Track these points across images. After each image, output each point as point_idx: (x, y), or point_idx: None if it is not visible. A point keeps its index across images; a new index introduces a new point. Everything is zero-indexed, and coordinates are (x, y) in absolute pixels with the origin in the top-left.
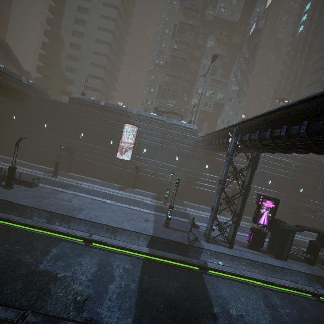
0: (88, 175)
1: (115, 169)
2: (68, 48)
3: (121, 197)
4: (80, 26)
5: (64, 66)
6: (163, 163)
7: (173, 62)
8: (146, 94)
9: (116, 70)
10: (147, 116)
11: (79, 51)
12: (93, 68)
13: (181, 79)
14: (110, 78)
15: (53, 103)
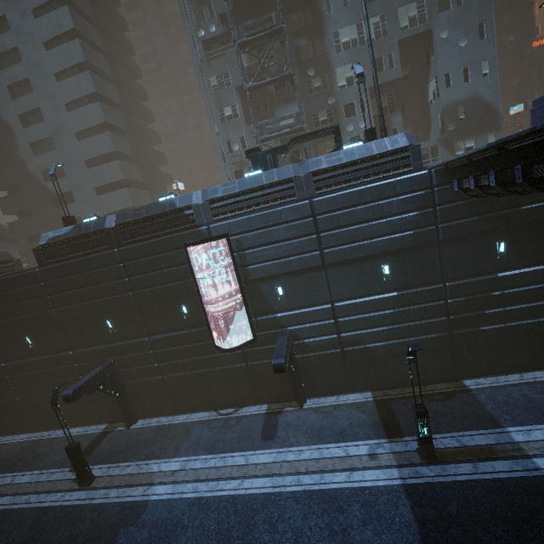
0: (178, 409)
1: (228, 372)
2: (23, 132)
3: (278, 500)
4: (13, 66)
5: (37, 174)
6: (349, 303)
7: (240, 4)
8: (218, 131)
9: (142, 118)
10: (235, 192)
11: (43, 125)
12: (87, 141)
13: (282, 35)
14: (135, 142)
15: (9, 283)
